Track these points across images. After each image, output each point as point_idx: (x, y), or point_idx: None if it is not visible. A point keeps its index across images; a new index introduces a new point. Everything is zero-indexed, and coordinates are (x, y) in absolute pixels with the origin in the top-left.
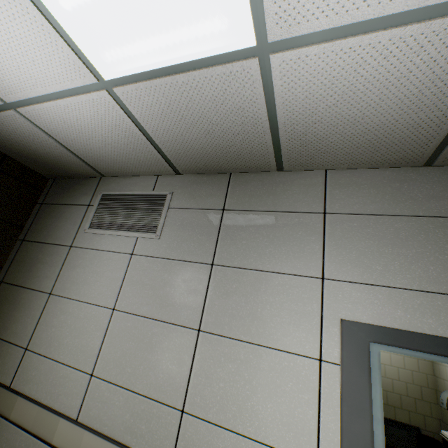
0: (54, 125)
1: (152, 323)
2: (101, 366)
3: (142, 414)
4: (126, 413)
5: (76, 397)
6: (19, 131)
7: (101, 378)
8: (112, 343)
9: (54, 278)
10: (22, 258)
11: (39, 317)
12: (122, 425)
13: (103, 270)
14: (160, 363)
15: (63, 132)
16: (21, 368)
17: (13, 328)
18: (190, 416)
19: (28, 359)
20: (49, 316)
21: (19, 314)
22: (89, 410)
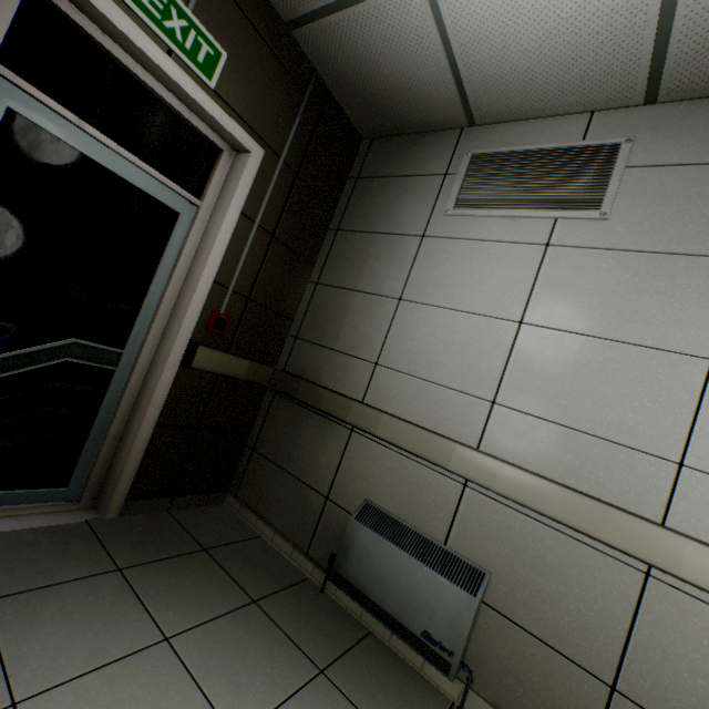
0: (473, 6)
1: (602, 344)
2: (507, 393)
3: (595, 459)
4: (564, 453)
5: (470, 425)
6: (393, 34)
7: (510, 408)
8: (524, 366)
9: (401, 280)
10: (342, 254)
11: (387, 328)
12: (559, 467)
13: (491, 269)
14: (626, 399)
15: (477, 22)
16: (373, 385)
17: (349, 339)
18: (696, 473)
19: (381, 376)
20: (403, 327)
21: (355, 323)
22: (495, 442)
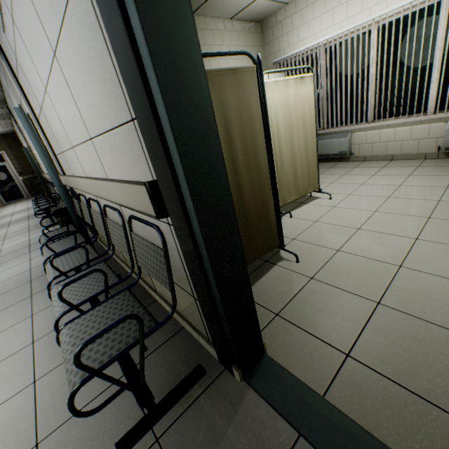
0: None
1: None
2: None
3: None
4: None
5: None
6: None
7: None
8: None
9: None
10: None
11: None
12: None
13: None
14: None
15: None
16: None
17: None
18: None
19: None
20: None
21: None
22: None
